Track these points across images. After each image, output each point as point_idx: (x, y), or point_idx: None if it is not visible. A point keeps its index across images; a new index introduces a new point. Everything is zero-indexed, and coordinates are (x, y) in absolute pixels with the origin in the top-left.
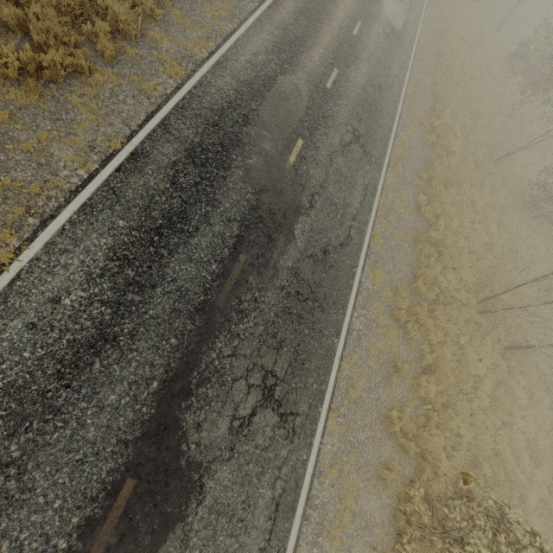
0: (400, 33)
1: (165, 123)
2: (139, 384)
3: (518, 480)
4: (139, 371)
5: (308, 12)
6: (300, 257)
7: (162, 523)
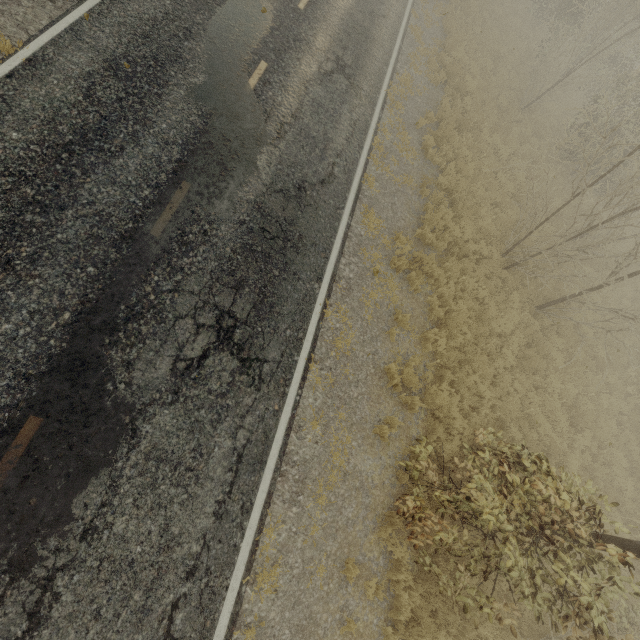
0: None
1: (75, 29)
2: (44, 314)
3: (553, 444)
4: (44, 300)
5: None
6: (265, 190)
7: (80, 466)
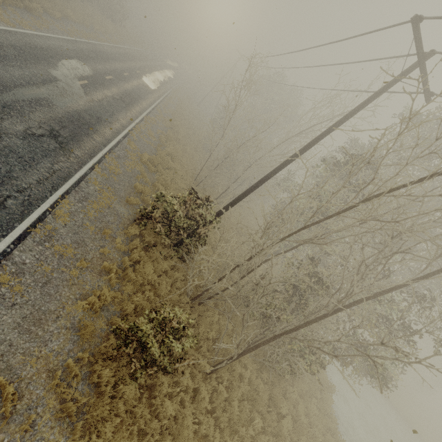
0: (153, 90)
1: None
2: None
3: (215, 242)
4: None
5: (97, 54)
6: (82, 110)
7: None
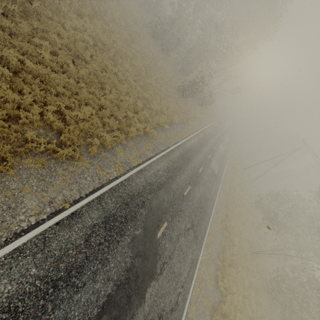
0: (216, 175)
1: (101, 196)
2: None
3: None
4: None
5: (184, 157)
6: None
7: None
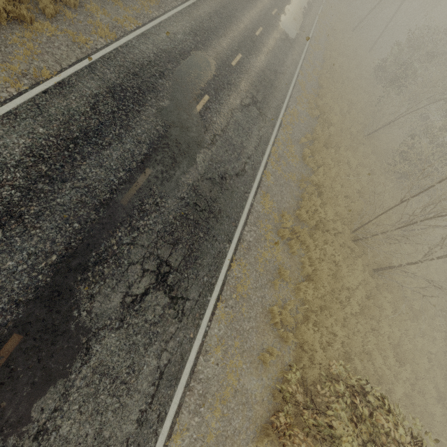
0: (293, 40)
1: (92, 66)
2: (38, 255)
3: (384, 375)
4: (40, 245)
5: (221, 14)
6: (200, 178)
7: (43, 377)
